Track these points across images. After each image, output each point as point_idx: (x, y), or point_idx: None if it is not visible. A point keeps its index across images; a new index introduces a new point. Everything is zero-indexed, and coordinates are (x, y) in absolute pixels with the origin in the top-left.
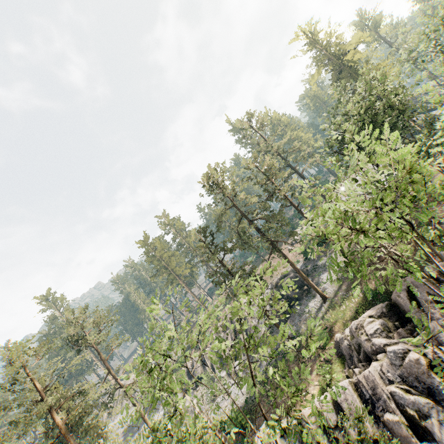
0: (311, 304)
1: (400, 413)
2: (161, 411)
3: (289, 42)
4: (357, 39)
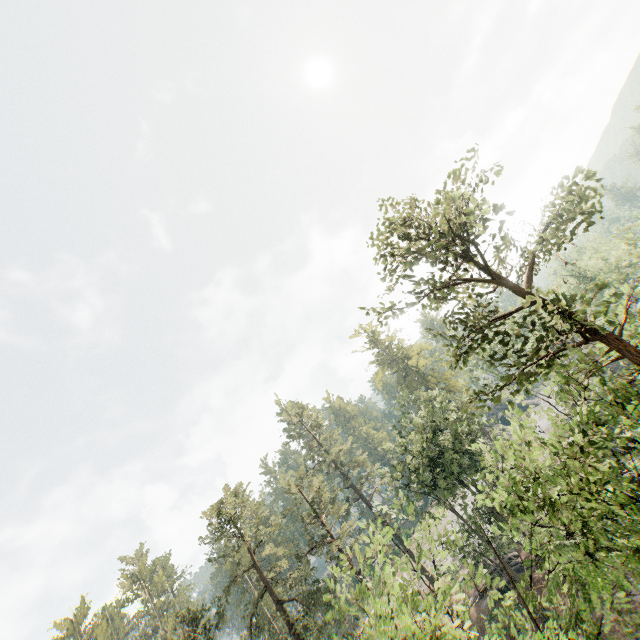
0: None
1: None
2: None
3: (350, 337)
4: (418, 348)
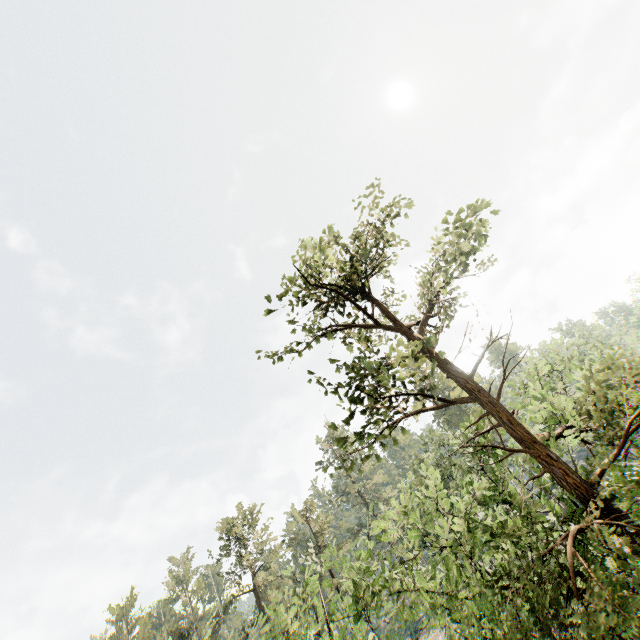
0: None
1: None
2: None
3: None
4: None
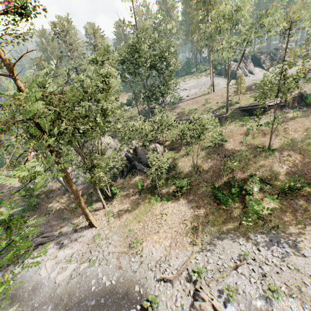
0: None
1: None
2: None
3: None
4: None
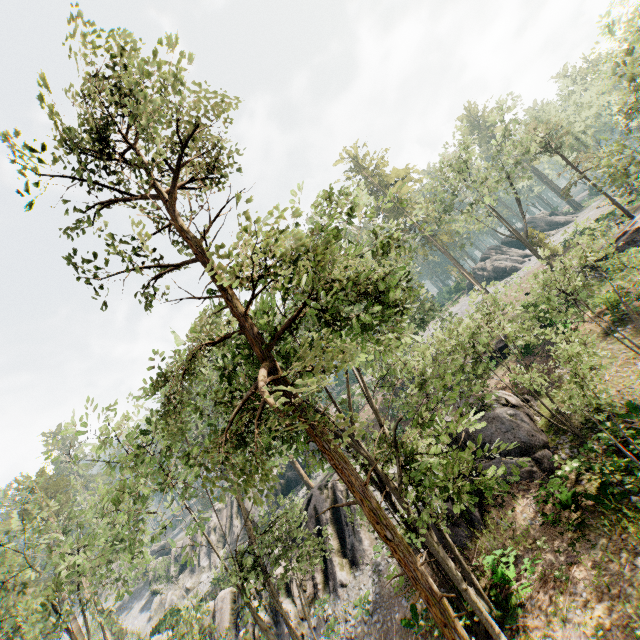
0: (301, 492)
1: (253, 629)
2: (144, 599)
3: (334, 164)
4: (396, 174)
